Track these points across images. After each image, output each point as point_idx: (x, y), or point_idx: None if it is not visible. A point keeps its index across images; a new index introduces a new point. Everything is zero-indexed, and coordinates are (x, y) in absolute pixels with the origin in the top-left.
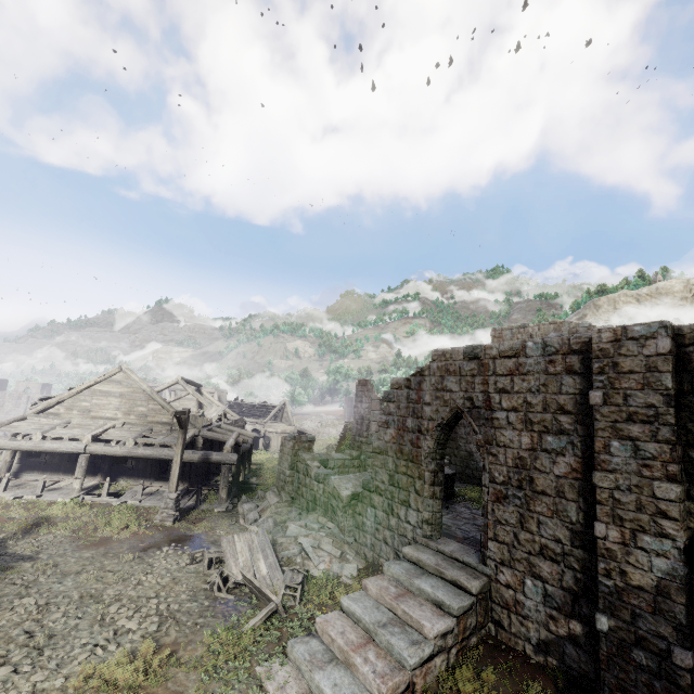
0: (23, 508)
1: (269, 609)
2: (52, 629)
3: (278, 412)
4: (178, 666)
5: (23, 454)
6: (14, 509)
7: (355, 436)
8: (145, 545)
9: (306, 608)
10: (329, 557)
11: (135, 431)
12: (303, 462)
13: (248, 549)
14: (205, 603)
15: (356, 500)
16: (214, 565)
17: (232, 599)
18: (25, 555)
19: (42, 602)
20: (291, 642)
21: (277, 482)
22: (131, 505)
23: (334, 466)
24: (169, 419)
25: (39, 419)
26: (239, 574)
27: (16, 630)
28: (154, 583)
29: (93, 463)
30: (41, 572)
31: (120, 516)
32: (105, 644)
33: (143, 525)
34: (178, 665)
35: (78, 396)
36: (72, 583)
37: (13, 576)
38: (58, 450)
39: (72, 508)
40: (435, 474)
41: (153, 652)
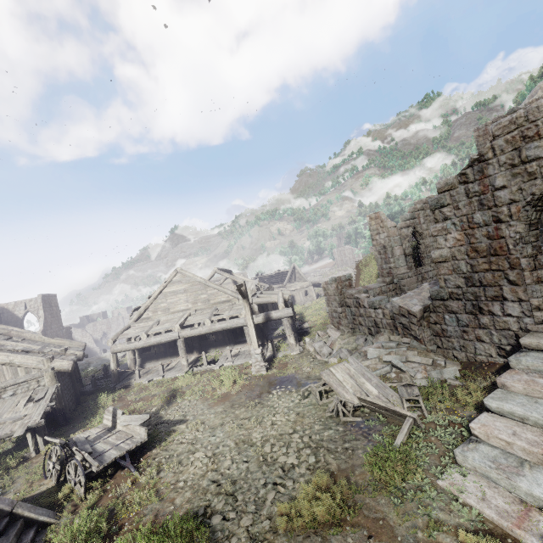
0: (157, 386)
1: (409, 424)
2: (231, 475)
3: (290, 275)
4: (362, 493)
5: (139, 351)
6: (152, 389)
7: (381, 265)
8: (257, 393)
9: (440, 416)
10: (422, 367)
11: (206, 313)
12: (351, 297)
13: (349, 376)
14: (339, 429)
15: (427, 312)
16: (322, 396)
17: (360, 420)
18: (177, 420)
19: (210, 454)
20: (458, 452)
21: (330, 320)
22: (231, 366)
23: (374, 295)
24: (226, 297)
25: (138, 324)
26: (353, 399)
27: (204, 481)
28: (285, 421)
29: (187, 344)
30: (195, 430)
31: (227, 376)
32: (282, 482)
33: (245, 378)
34: (359, 491)
35: (156, 301)
36: (222, 434)
37: (178, 437)
38: (161, 342)
39: (189, 378)
40: (533, 258)
41: (328, 482)
